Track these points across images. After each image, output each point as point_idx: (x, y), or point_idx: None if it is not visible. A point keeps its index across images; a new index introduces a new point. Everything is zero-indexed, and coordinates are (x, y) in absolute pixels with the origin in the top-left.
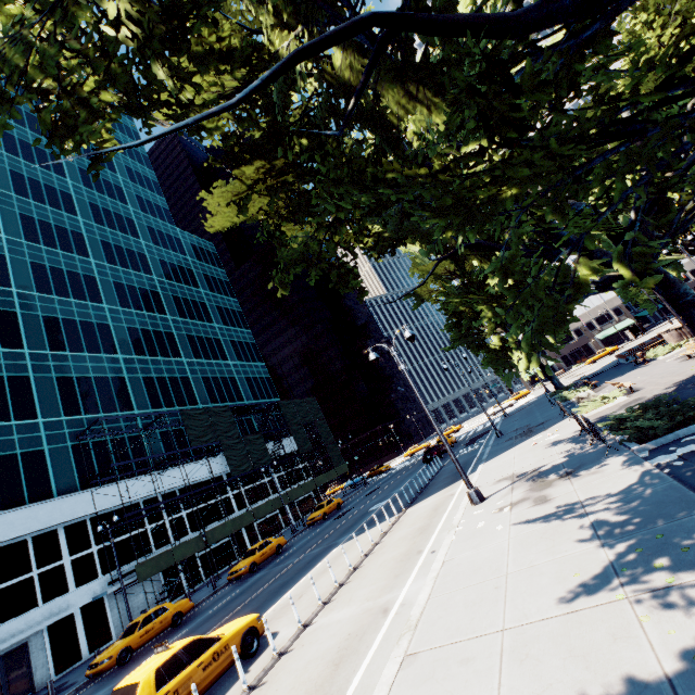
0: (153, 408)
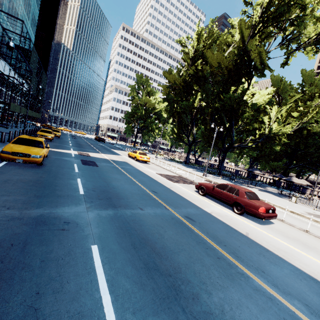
0: (6, 18)
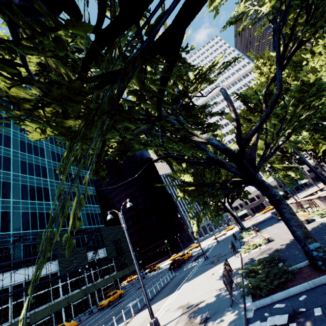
0: (23, 230)
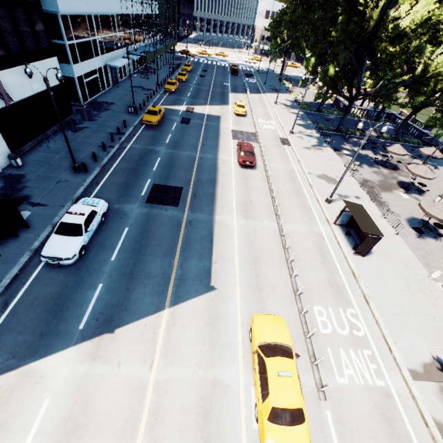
0: None
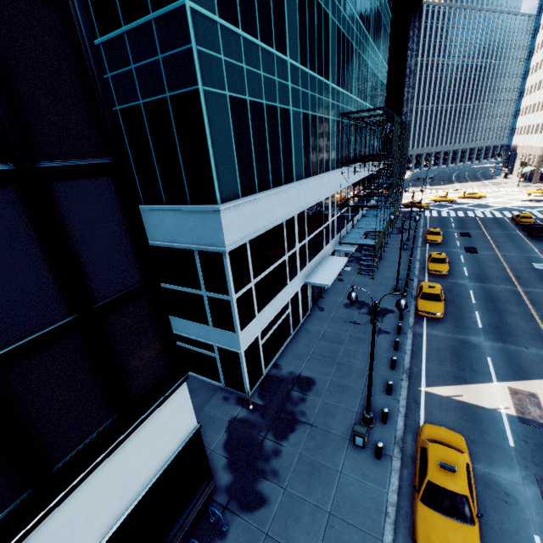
0: (357, 96)
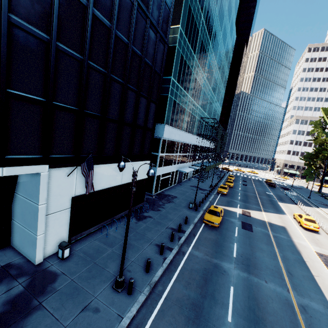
0: (207, 114)
